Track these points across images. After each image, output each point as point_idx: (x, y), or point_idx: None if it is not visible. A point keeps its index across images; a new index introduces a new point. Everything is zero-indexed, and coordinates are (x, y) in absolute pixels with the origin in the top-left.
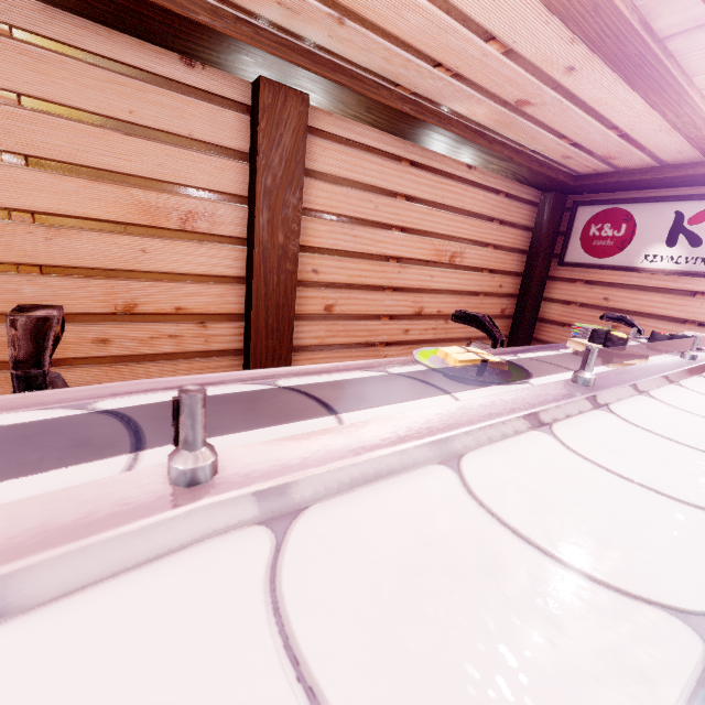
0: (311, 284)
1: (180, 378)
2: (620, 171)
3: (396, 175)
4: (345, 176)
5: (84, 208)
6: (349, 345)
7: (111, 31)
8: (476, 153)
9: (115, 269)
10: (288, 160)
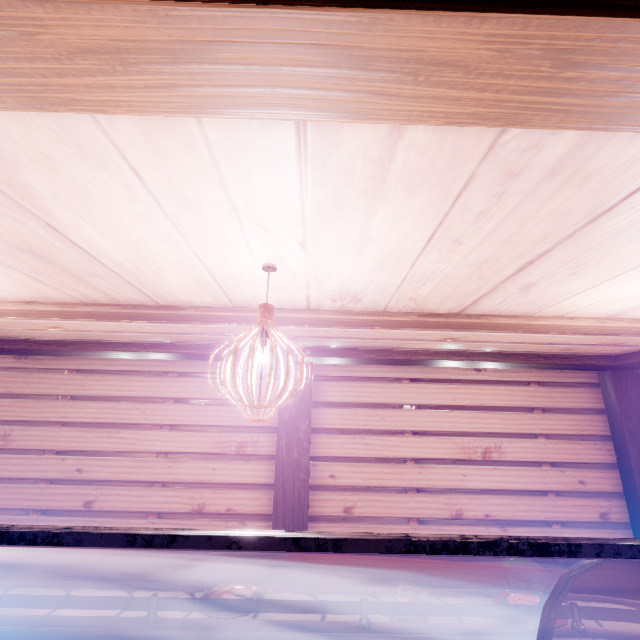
0: (329, 488)
1: (28, 581)
2: None
3: (397, 391)
4: (351, 401)
5: (189, 447)
6: None
7: (216, 361)
8: (466, 363)
9: (197, 482)
10: (299, 402)
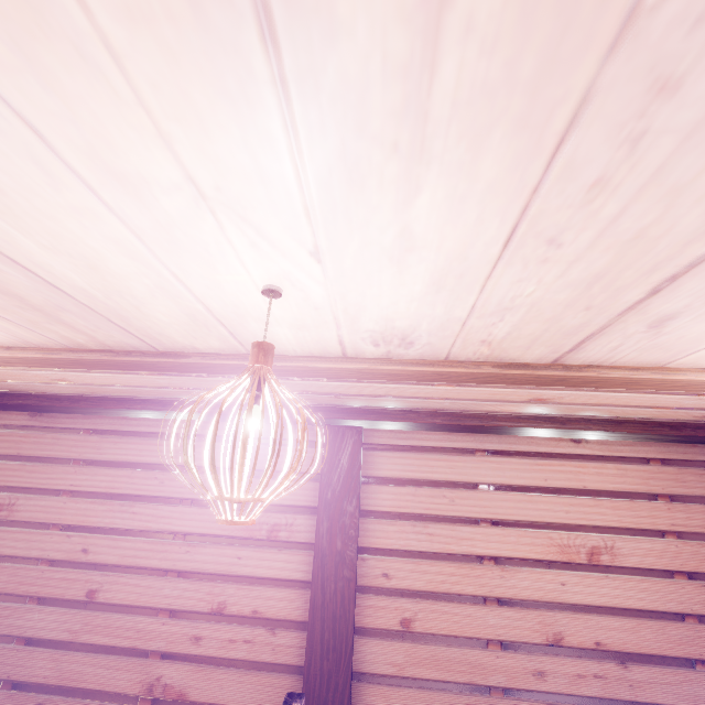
0: (382, 591)
1: None
2: None
3: (470, 466)
4: (411, 477)
5: (212, 528)
6: (442, 683)
7: None
8: (561, 432)
9: (219, 573)
10: (345, 476)
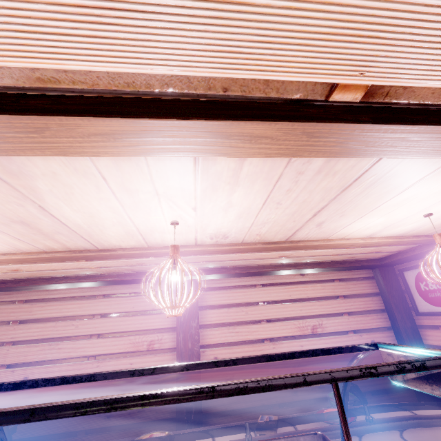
0: None
1: None
2: (399, 252)
3: (254, 294)
4: (225, 303)
5: (112, 349)
6: (249, 408)
7: (130, 284)
8: (295, 271)
9: None
10: (190, 307)
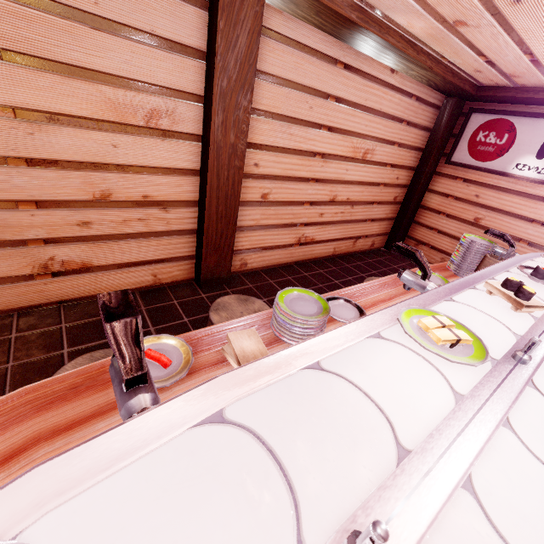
0: (252, 176)
1: (245, 370)
2: (518, 87)
3: (330, 77)
4: (288, 78)
5: (59, 104)
6: (278, 225)
7: None
8: (402, 61)
9: (91, 162)
10: (242, 62)
